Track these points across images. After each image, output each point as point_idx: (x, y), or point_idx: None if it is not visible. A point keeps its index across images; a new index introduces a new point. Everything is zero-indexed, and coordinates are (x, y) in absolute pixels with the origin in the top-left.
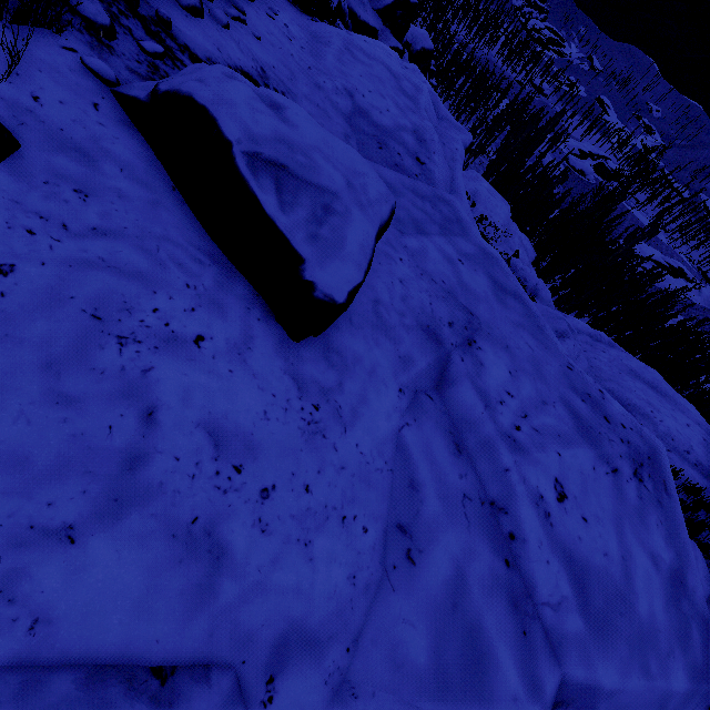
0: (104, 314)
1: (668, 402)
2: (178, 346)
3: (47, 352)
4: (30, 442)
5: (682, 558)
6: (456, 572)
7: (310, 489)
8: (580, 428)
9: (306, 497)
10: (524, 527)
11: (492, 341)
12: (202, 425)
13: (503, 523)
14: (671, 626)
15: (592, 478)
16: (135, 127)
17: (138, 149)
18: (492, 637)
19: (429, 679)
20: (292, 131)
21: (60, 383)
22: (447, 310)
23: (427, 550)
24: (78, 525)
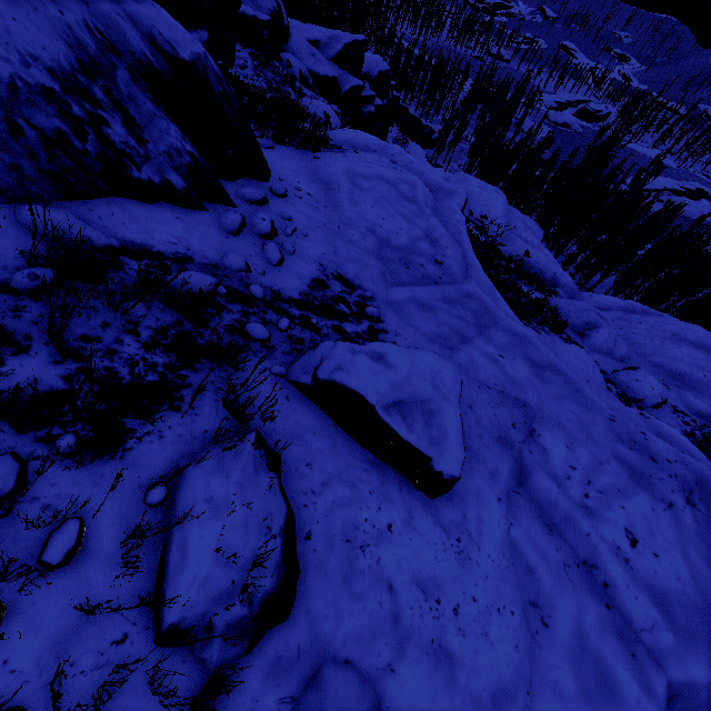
0: (350, 537)
1: None
2: (383, 537)
3: (341, 573)
4: (358, 626)
5: None
6: (576, 625)
7: (475, 599)
8: (634, 477)
9: (476, 605)
10: (612, 576)
11: (546, 423)
12: (412, 582)
13: (596, 576)
14: None
15: (654, 518)
16: (304, 395)
17: (312, 412)
18: (612, 664)
19: (580, 700)
20: (396, 372)
21: (353, 588)
22: (507, 414)
23: (553, 614)
24: (391, 662)
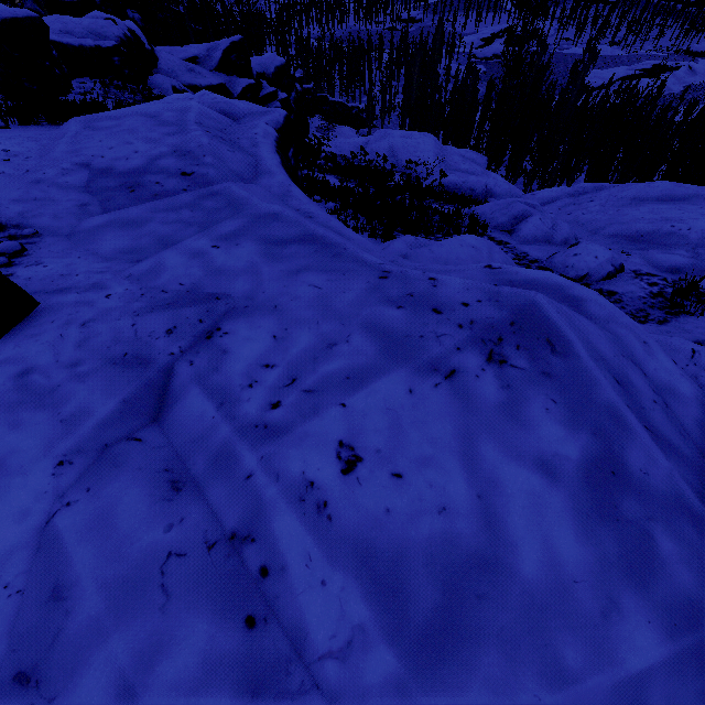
0: None
1: (692, 203)
2: None
3: None
4: None
5: (608, 433)
6: (117, 703)
7: None
8: (388, 348)
9: None
10: (280, 548)
11: (249, 313)
12: None
13: (249, 558)
14: (603, 558)
15: (410, 406)
16: None
17: None
18: None
19: None
20: None
21: None
22: (166, 317)
23: (65, 692)
24: None
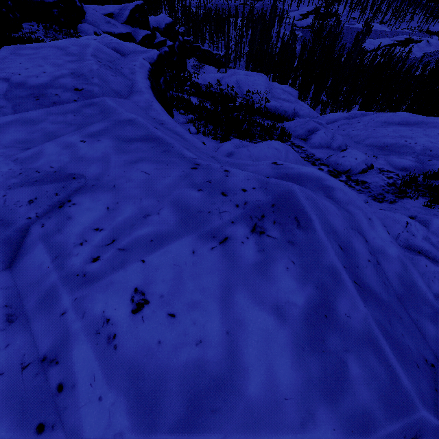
0: None
1: (419, 127)
2: None
3: None
4: None
5: (327, 287)
6: None
7: None
8: (184, 219)
9: None
10: (74, 370)
11: (94, 190)
12: None
13: (52, 376)
14: (309, 381)
15: (191, 263)
16: None
17: None
18: None
19: None
20: None
21: None
22: (31, 191)
23: None
24: None
